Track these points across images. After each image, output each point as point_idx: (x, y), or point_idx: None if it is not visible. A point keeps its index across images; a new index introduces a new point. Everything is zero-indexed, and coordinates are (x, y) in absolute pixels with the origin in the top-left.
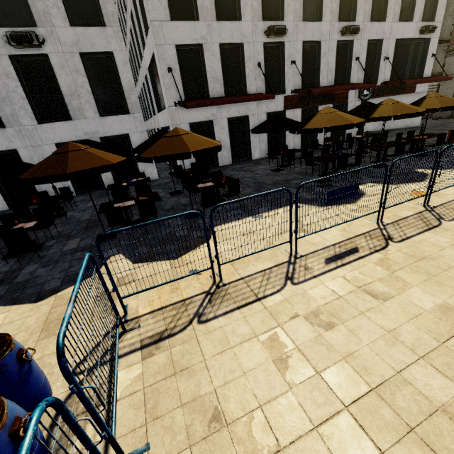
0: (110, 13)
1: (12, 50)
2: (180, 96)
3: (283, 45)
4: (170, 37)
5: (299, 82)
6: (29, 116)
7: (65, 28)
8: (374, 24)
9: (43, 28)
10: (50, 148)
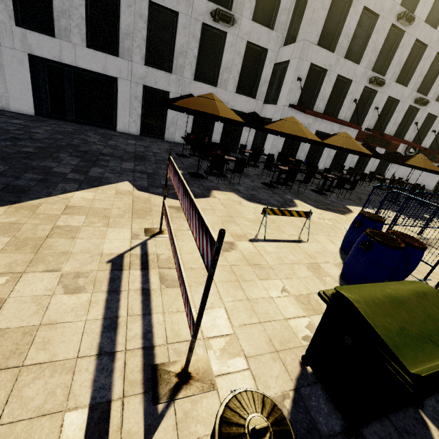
0: (281, 22)
1: (206, 20)
2: (302, 102)
3: (375, 93)
4: (310, 56)
5: (372, 124)
6: (191, 72)
7: (248, 20)
8: (437, 103)
9: (234, 14)
10: None
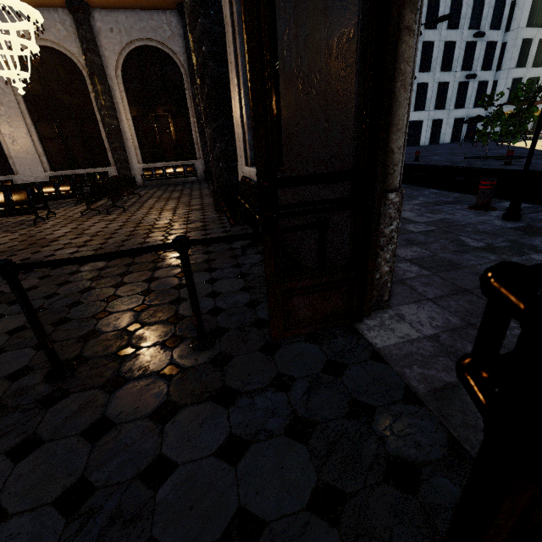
0: (494, 65)
1: (460, 80)
2: None
3: None
4: (512, 75)
5: None
6: (452, 106)
7: (478, 72)
8: None
9: (472, 72)
10: (452, 120)
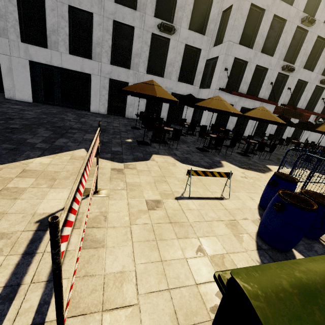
0: (210, 29)
1: (155, 31)
2: (229, 86)
3: (287, 77)
4: (234, 52)
5: (287, 100)
6: (144, 67)
7: (185, 29)
8: None
9: (175, 25)
10: None
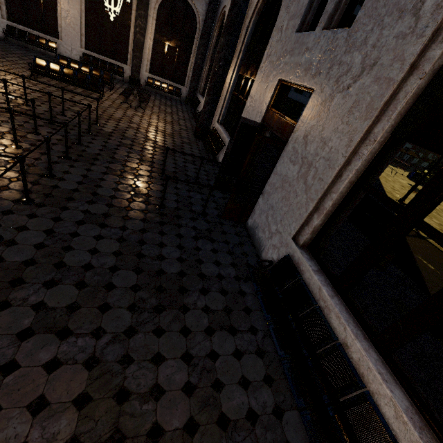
0: None
1: None
2: None
3: None
4: None
5: None
6: None
7: None
8: None
9: None
10: None
